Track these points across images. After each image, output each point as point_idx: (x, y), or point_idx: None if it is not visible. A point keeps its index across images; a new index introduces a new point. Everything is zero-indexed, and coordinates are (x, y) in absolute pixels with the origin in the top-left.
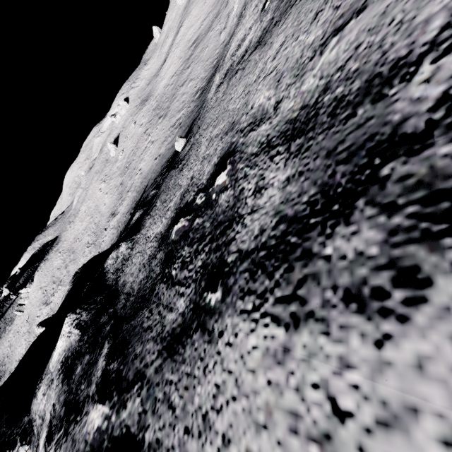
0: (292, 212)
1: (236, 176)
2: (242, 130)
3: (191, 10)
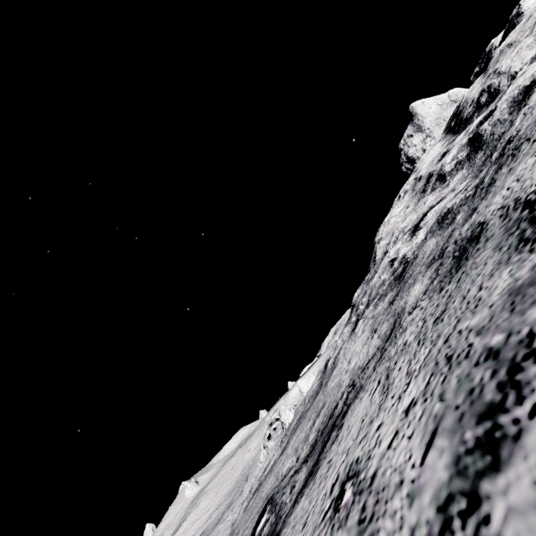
0: (312, 467)
1: (276, 502)
2: (276, 486)
3: (200, 501)
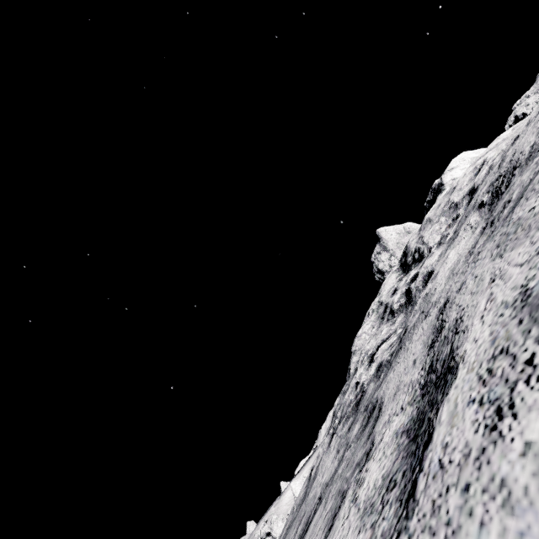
0: None
1: None
2: None
3: None
